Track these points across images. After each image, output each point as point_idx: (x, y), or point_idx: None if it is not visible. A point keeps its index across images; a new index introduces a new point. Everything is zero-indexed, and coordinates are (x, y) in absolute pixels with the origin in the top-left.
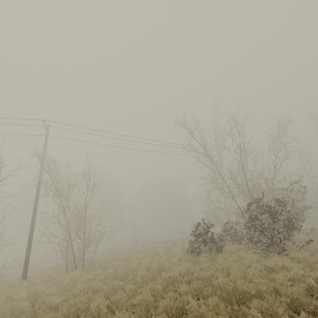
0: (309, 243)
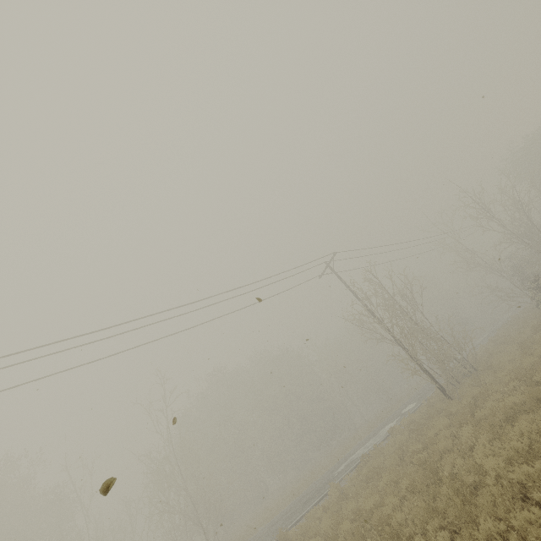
0: None
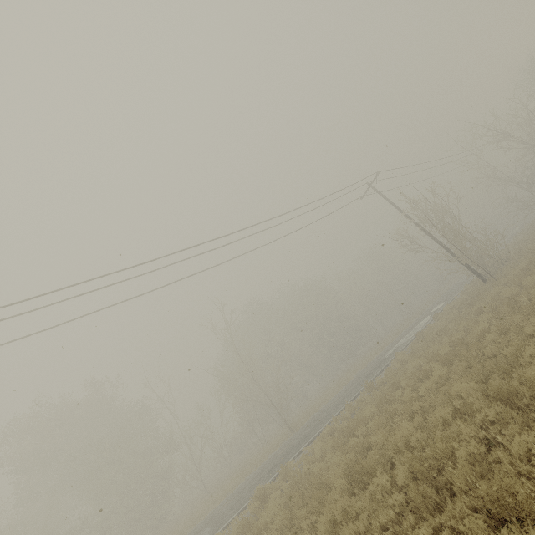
0: None
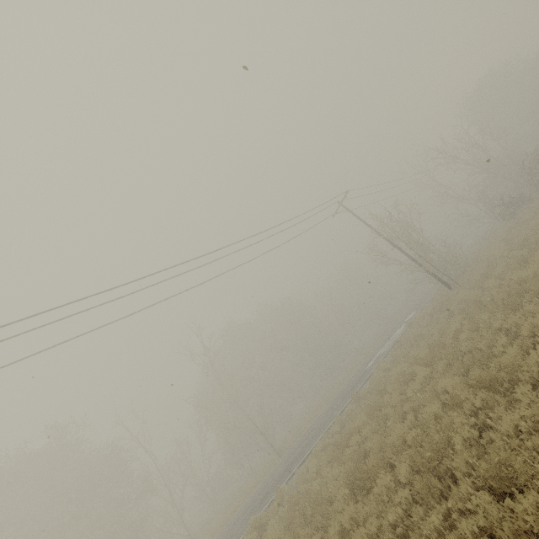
0: None
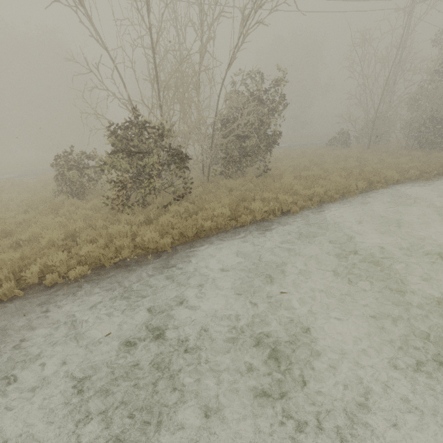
0: (177, 200)
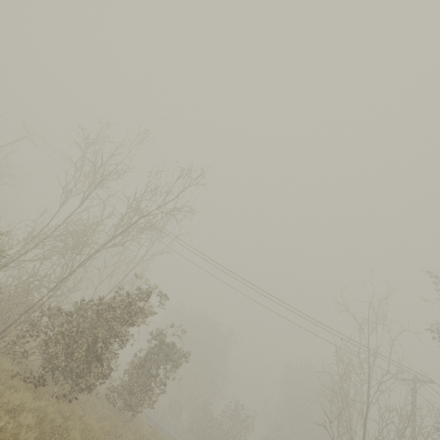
0: None
